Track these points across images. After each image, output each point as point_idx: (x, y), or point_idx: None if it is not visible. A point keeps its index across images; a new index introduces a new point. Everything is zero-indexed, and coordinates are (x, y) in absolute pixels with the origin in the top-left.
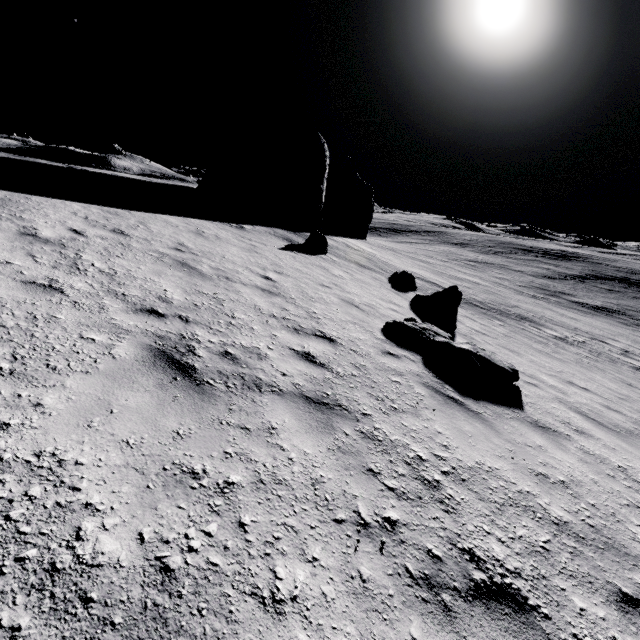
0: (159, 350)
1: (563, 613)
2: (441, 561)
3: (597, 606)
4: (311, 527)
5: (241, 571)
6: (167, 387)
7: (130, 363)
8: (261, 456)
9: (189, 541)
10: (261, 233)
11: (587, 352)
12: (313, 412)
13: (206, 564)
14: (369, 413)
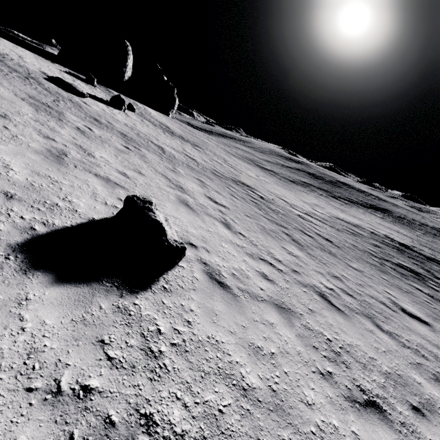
0: None
1: None
2: None
3: None
4: None
5: None
6: None
7: None
8: None
9: None
10: (62, 68)
11: (198, 151)
12: None
13: None
14: None
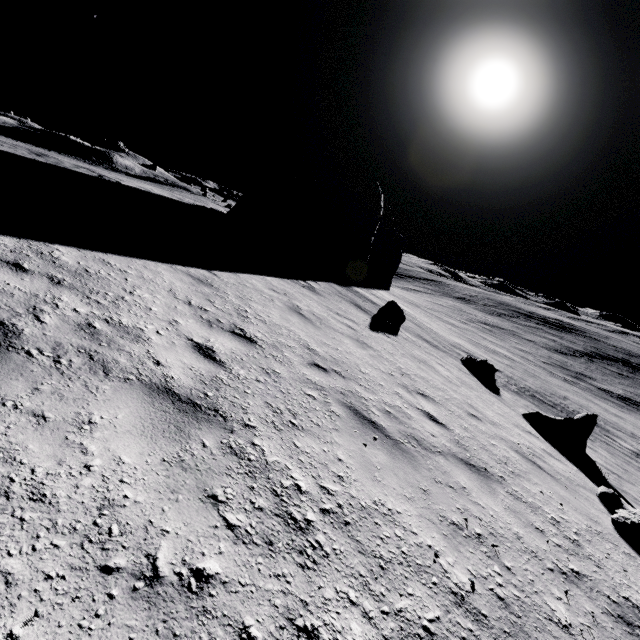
0: None
1: None
2: None
3: None
4: None
5: None
6: None
7: None
8: None
9: None
10: (333, 296)
11: None
12: None
13: None
14: None
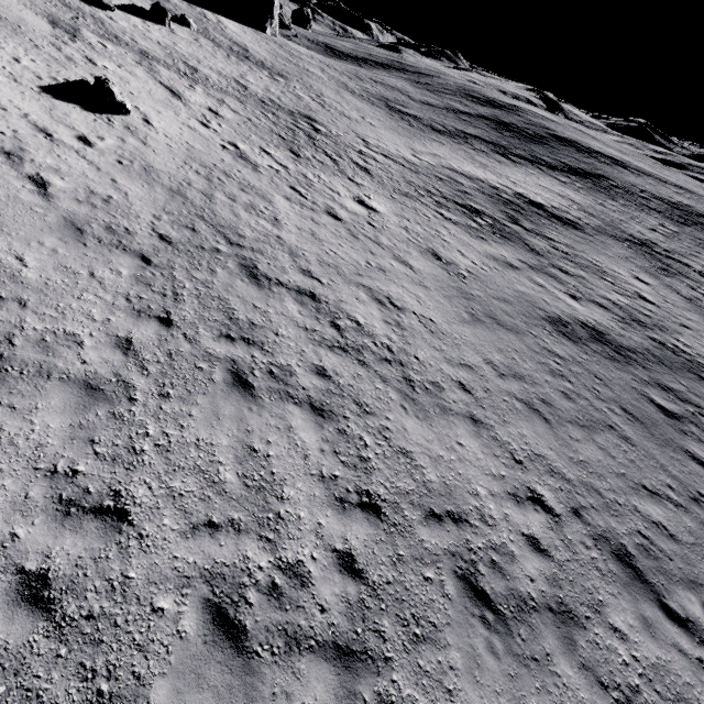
0: None
1: None
2: None
3: None
4: None
5: None
6: None
7: None
8: None
9: None
10: None
11: (273, 82)
12: None
13: None
14: None
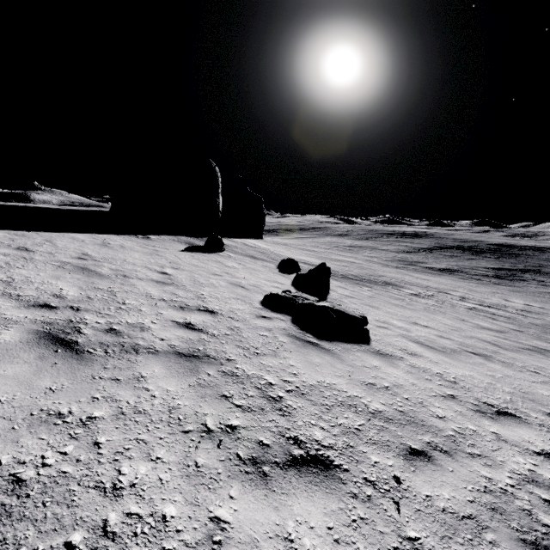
0: (45, 333)
1: (360, 466)
2: (269, 447)
3: (389, 459)
4: (160, 438)
5: (89, 474)
6: (47, 358)
7: (14, 344)
8: (126, 397)
9: (45, 460)
10: (165, 240)
11: (434, 302)
12: (182, 362)
13: (57, 473)
14: (233, 358)
